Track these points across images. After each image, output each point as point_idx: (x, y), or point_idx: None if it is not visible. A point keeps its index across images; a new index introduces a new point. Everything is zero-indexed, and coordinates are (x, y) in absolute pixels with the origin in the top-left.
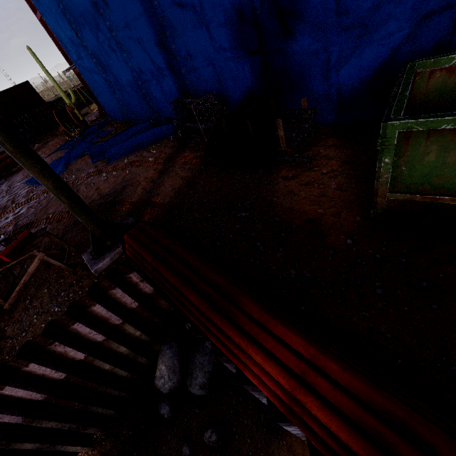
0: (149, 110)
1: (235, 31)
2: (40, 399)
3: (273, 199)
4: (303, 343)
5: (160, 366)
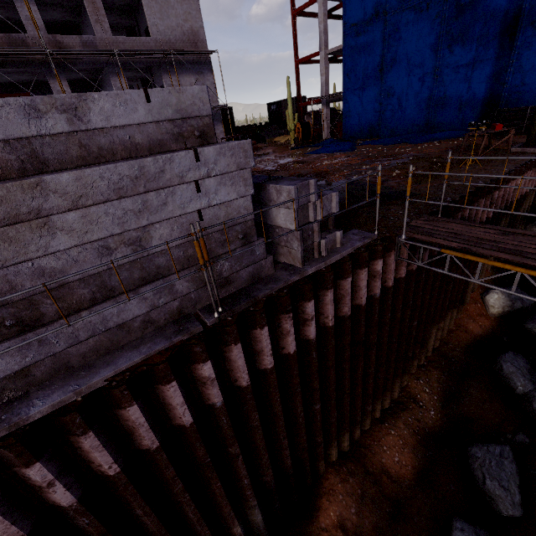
0: (421, 126)
1: None
2: (518, 198)
3: None
4: None
5: None
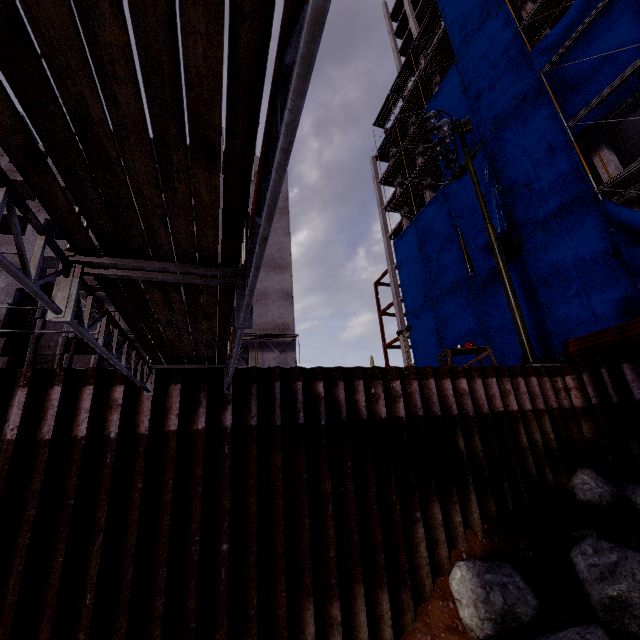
0: None
1: (621, 308)
2: (485, 411)
3: None
4: None
5: (580, 476)
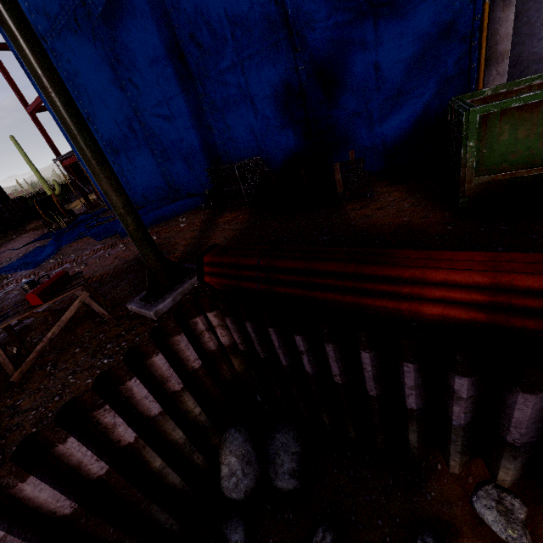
0: (166, 189)
1: (280, 101)
2: (68, 511)
3: (351, 223)
4: (478, 253)
5: (228, 459)
